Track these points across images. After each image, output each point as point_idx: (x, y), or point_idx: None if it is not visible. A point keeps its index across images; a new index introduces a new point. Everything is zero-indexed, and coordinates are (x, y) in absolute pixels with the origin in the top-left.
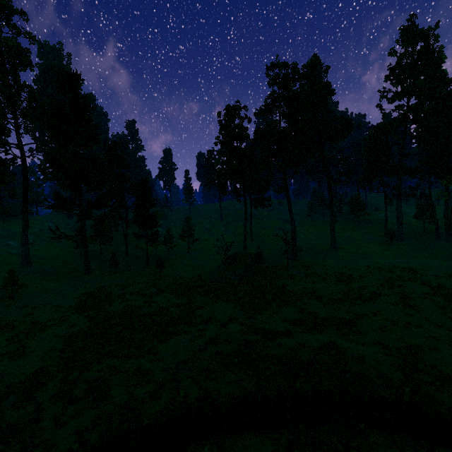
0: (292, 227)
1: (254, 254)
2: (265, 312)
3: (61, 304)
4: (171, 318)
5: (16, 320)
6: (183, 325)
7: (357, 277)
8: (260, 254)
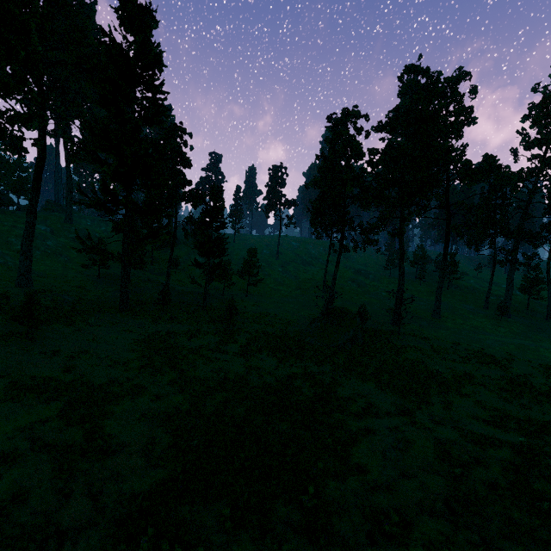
0: (400, 283)
1: (358, 312)
2: (432, 401)
3: (112, 356)
4: (308, 399)
5: (54, 379)
6: (339, 413)
7: (503, 361)
8: (366, 313)
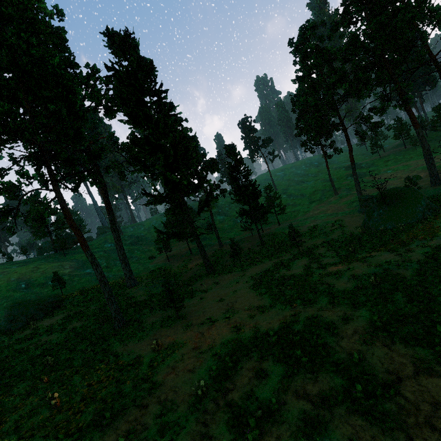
0: (424, 146)
1: (406, 186)
2: None
3: (252, 304)
4: None
5: (240, 339)
6: None
7: None
8: (414, 184)
